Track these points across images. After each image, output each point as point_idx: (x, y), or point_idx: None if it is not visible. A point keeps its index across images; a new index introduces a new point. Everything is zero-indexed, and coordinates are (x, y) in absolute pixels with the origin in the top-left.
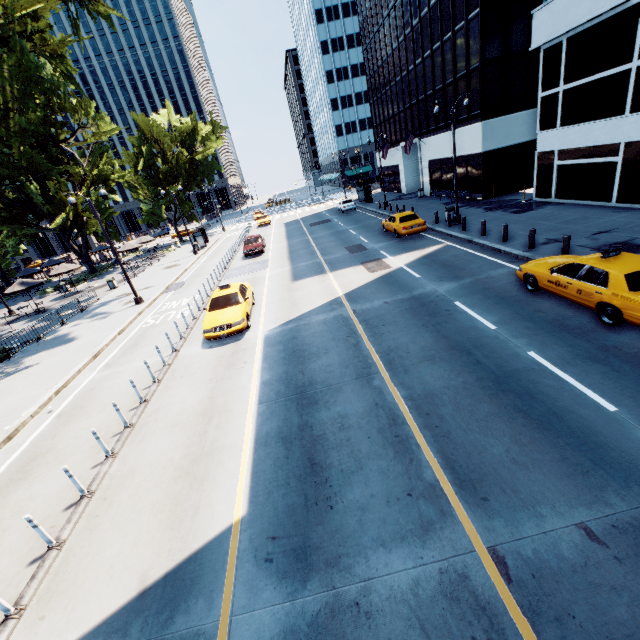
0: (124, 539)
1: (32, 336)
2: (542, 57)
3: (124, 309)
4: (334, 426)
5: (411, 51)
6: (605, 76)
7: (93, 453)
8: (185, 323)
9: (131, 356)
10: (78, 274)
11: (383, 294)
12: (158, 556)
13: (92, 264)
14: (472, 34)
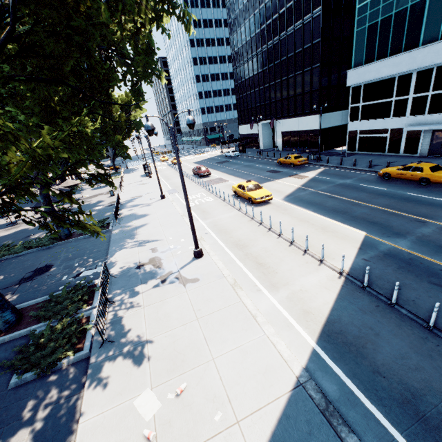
0: (331, 244)
1: (97, 218)
2: (351, 90)
3: (156, 201)
4: (364, 215)
5: (272, 75)
6: (381, 102)
7: (268, 236)
8: (228, 200)
9: (212, 214)
10: None
11: (322, 185)
12: (351, 244)
13: None
14: (315, 74)
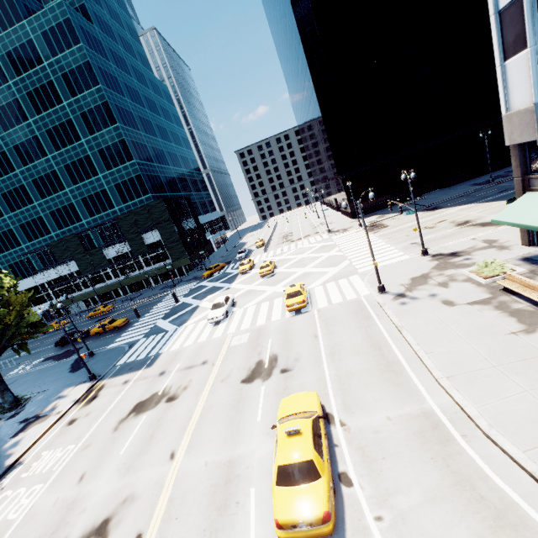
0: None
1: None
2: None
3: None
4: None
5: None
6: None
7: None
8: None
9: None
10: None
11: None
12: None
13: None
14: None
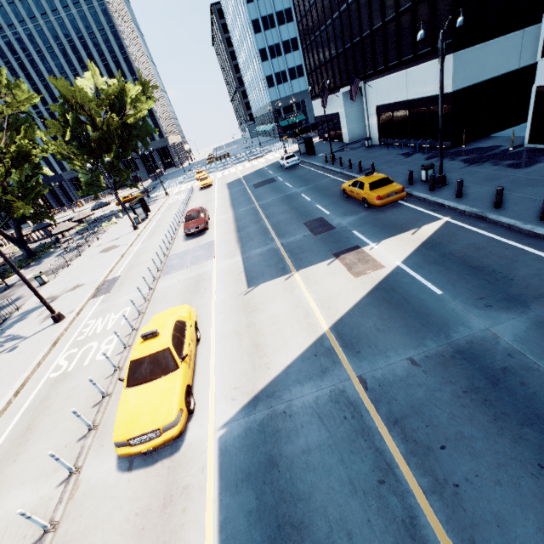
0: None
1: None
2: None
3: (39, 332)
4: None
5: None
6: None
7: None
8: (98, 391)
9: (11, 469)
10: (20, 255)
11: (398, 335)
12: None
13: (28, 247)
14: None
